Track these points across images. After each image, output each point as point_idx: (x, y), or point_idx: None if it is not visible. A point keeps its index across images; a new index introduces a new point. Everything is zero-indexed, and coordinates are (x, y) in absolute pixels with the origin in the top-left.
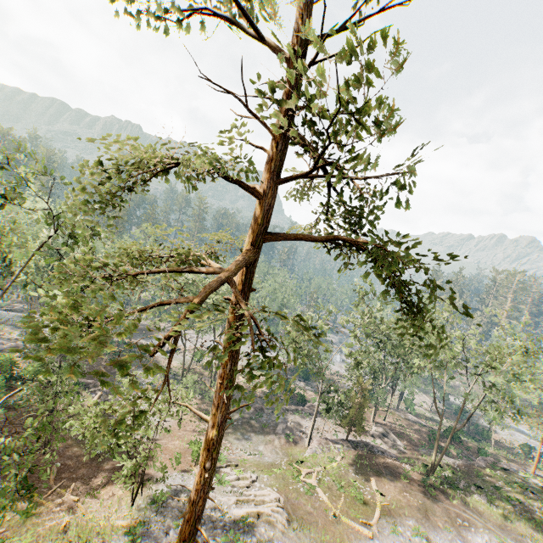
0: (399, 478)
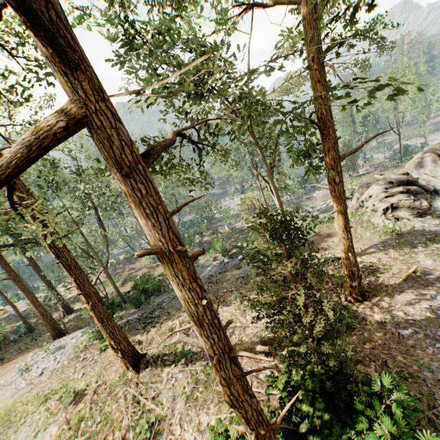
0: (387, 171)
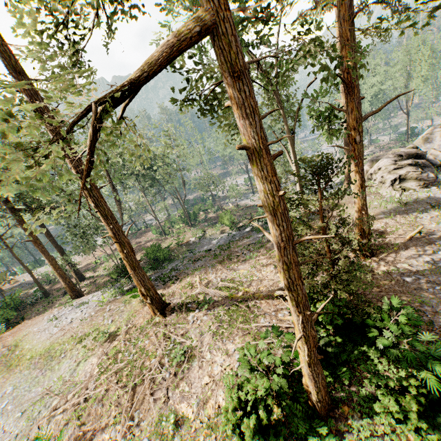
0: None
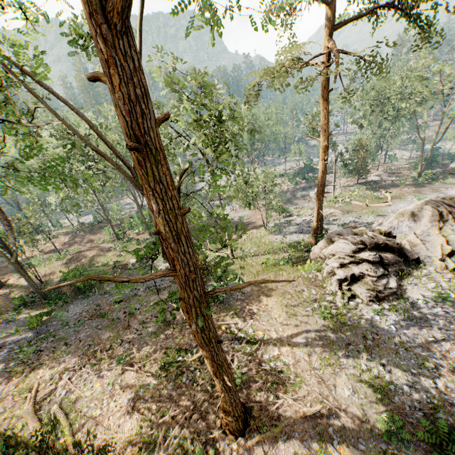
0: (397, 186)
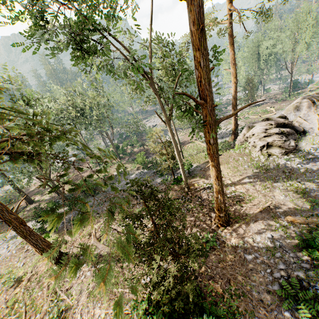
0: (277, 103)
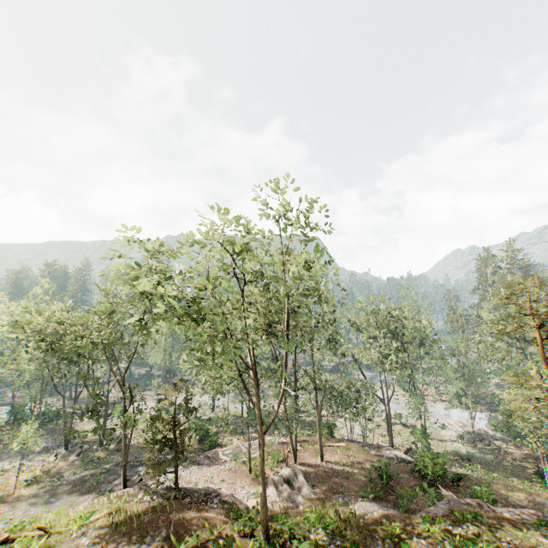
0: (173, 544)
